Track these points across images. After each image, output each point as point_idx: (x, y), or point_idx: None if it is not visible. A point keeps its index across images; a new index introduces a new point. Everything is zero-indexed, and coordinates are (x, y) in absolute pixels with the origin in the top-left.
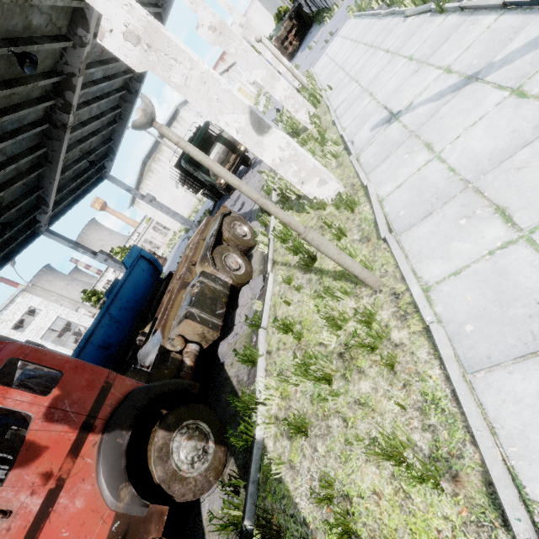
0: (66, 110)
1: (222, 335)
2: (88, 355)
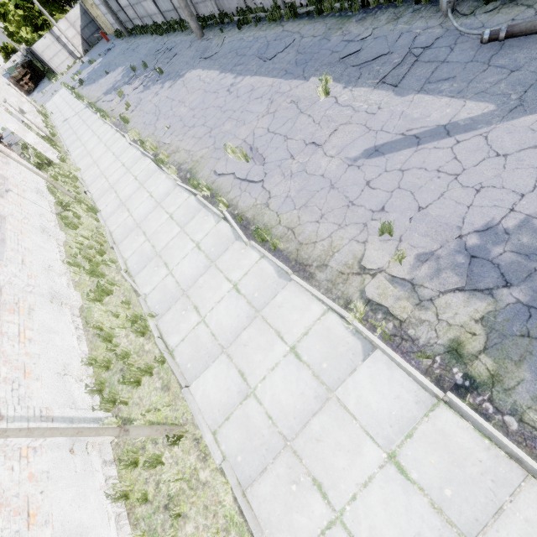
0: None
1: None
2: None
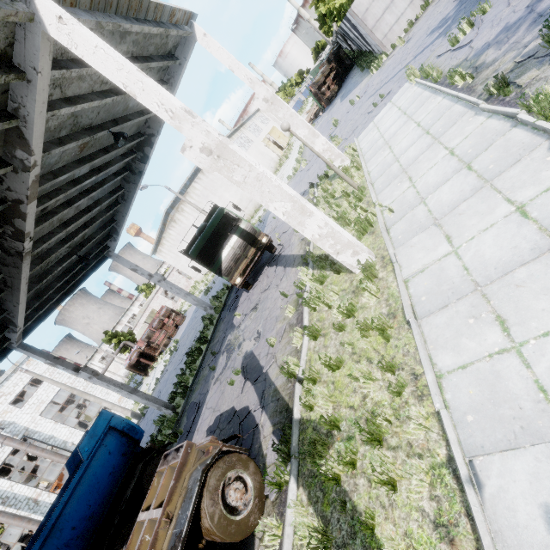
0: (18, 238)
1: None
2: None
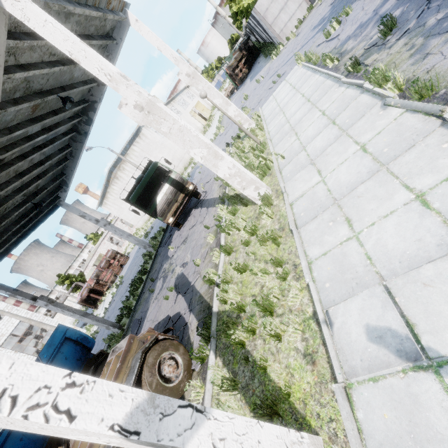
0: None
1: None
2: None
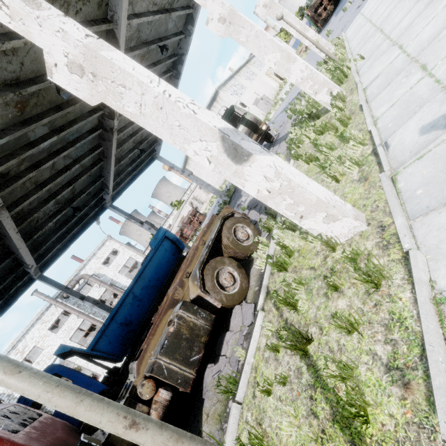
0: (111, 117)
1: (211, 355)
2: (111, 332)
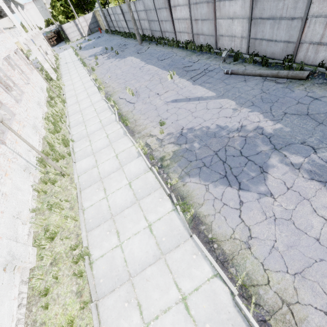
0: None
1: None
2: None
